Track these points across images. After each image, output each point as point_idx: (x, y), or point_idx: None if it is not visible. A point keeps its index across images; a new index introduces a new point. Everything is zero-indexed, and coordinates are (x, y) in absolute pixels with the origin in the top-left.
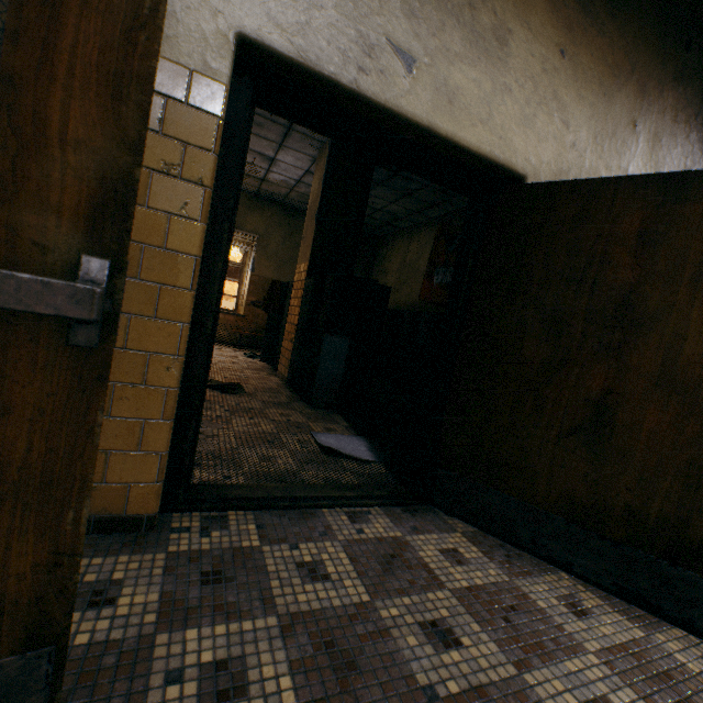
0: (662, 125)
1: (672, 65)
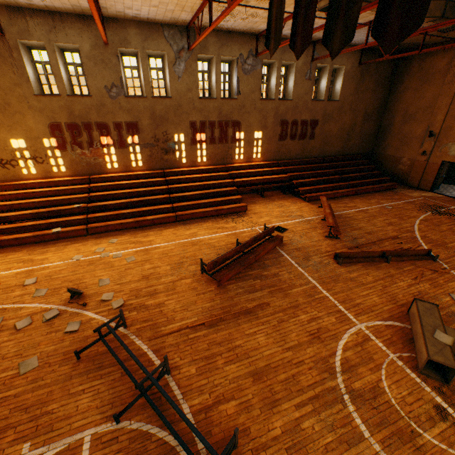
0: None
1: None
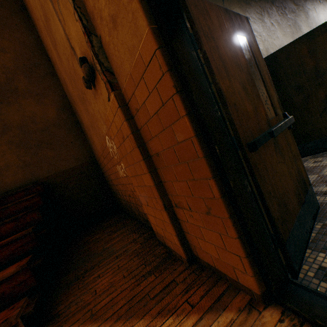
0: (277, 18)
1: (269, 1)
